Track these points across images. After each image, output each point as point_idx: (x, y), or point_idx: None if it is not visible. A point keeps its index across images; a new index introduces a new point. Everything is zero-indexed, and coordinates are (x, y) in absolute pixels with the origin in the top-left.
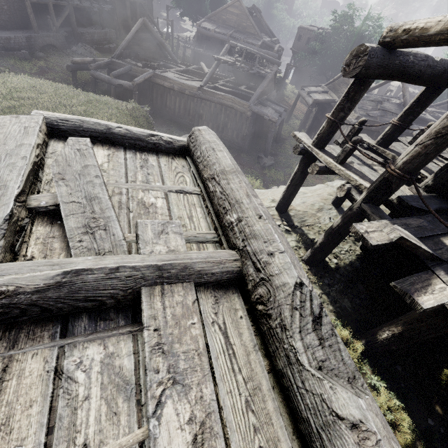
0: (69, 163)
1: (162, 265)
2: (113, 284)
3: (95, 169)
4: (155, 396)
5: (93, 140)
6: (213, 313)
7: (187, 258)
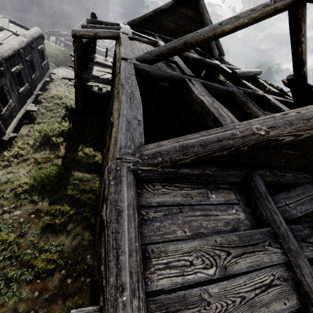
0: (3, 20)
1: (9, 30)
2: (2, 28)
3: (7, 22)
4: (1, 33)
5: (12, 23)
6: (14, 36)
7: (14, 31)
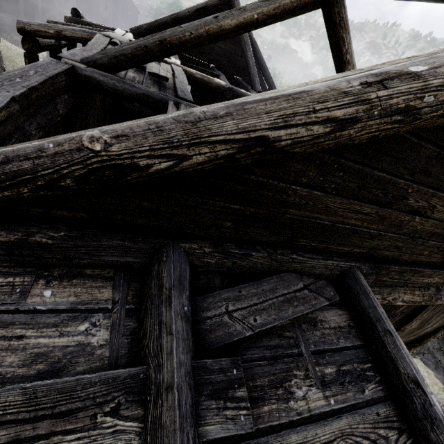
0: None
1: None
2: None
3: None
4: None
5: None
6: None
7: None
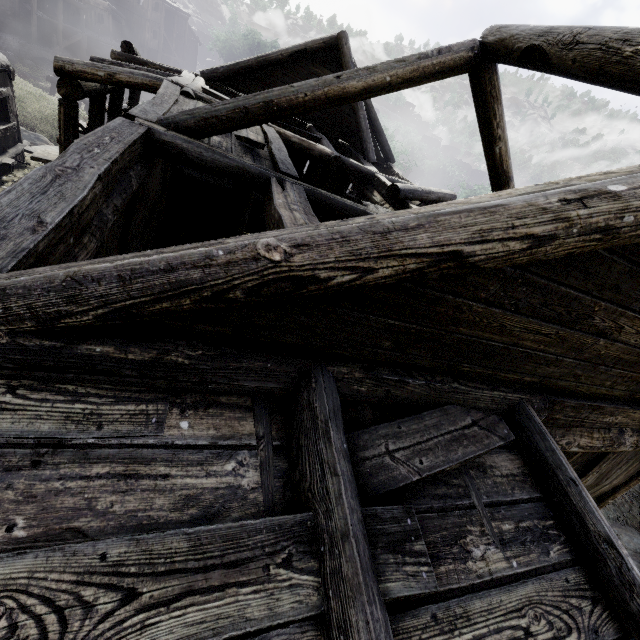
0: None
1: None
2: None
3: None
4: None
5: None
6: None
7: None
